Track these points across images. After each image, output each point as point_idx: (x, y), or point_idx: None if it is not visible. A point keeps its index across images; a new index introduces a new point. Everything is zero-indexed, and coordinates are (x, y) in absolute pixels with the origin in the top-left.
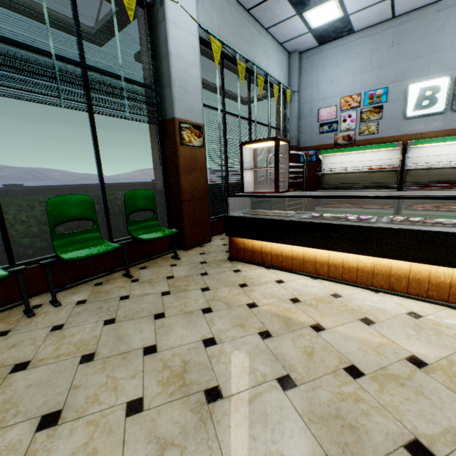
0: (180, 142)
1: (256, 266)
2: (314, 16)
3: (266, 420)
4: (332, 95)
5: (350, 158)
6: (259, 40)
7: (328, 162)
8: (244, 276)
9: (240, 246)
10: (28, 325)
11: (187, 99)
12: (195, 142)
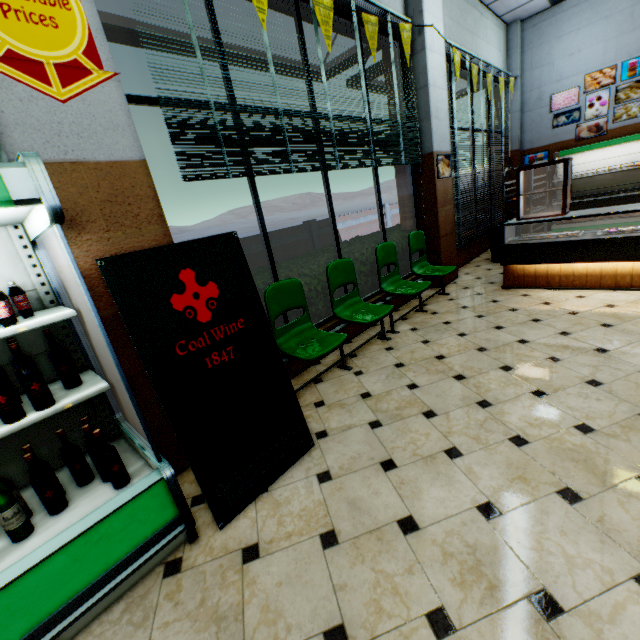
0: (437, 177)
1: (540, 289)
2: None
3: None
4: (571, 74)
5: (599, 155)
6: (480, 24)
7: None
8: (538, 297)
9: (518, 274)
10: (398, 343)
11: (440, 128)
12: (446, 174)
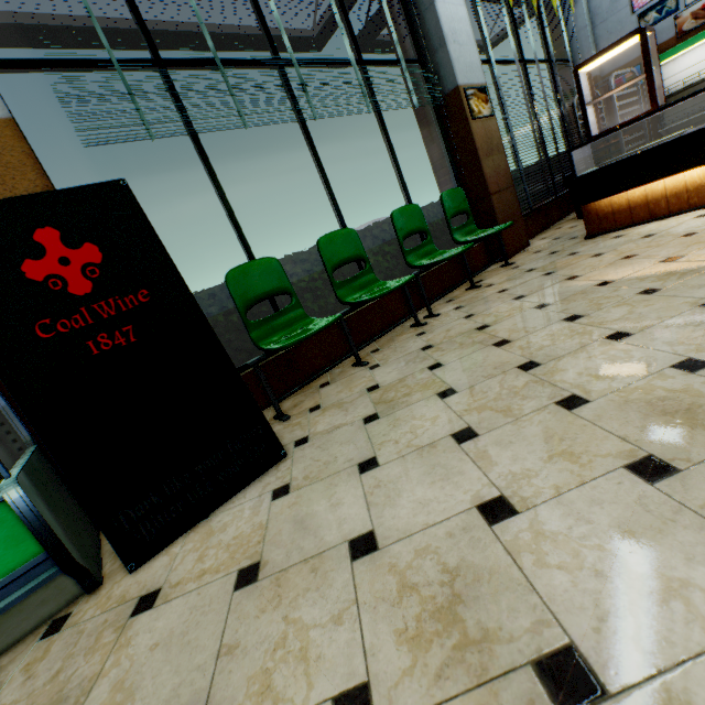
0: (471, 117)
1: (641, 225)
2: None
3: None
4: None
5: None
6: None
7: (669, 74)
8: (636, 234)
9: (604, 212)
10: (433, 326)
11: (463, 55)
12: (484, 112)
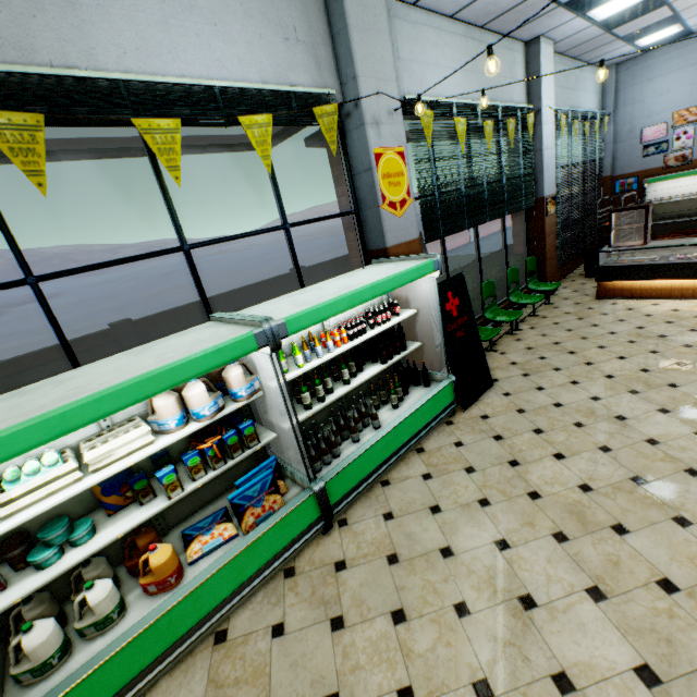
0: (546, 215)
1: (625, 300)
2: (647, 39)
3: (691, 337)
4: (661, 111)
5: (684, 182)
6: (580, 78)
7: (654, 189)
8: (623, 305)
9: (608, 288)
10: (523, 337)
11: (549, 178)
12: (552, 211)
